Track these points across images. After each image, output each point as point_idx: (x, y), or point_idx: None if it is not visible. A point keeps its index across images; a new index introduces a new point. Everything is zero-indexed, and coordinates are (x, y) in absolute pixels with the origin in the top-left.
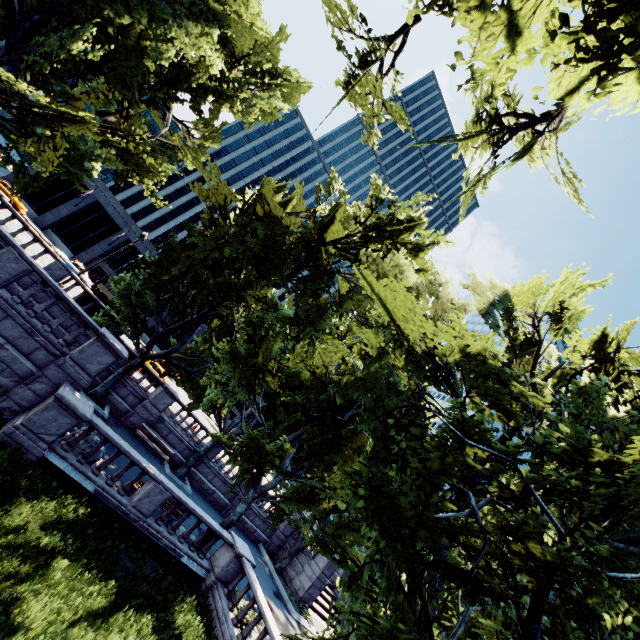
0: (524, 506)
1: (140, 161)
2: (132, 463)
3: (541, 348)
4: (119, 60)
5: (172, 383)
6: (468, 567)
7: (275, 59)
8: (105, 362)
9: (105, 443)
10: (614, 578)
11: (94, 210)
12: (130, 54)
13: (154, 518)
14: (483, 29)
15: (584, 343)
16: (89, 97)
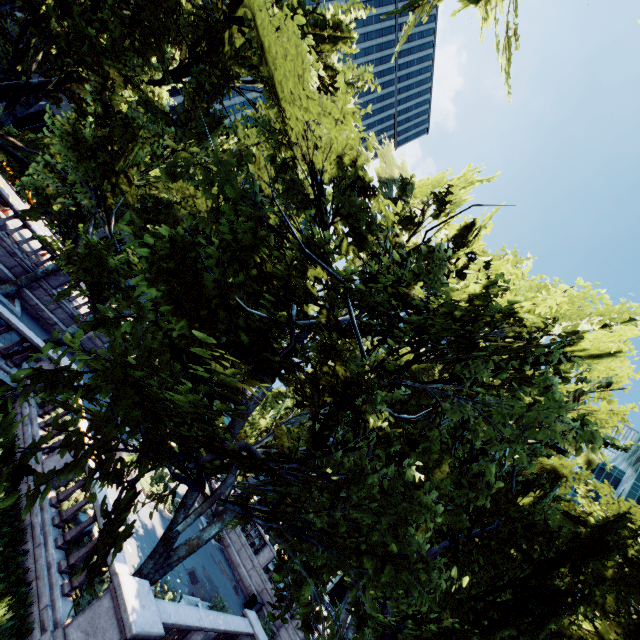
0: (343, 335)
1: None
2: None
3: (418, 228)
4: None
5: (22, 204)
6: (291, 402)
7: None
8: None
9: None
10: (398, 418)
11: None
12: None
13: None
14: None
15: (453, 231)
16: None
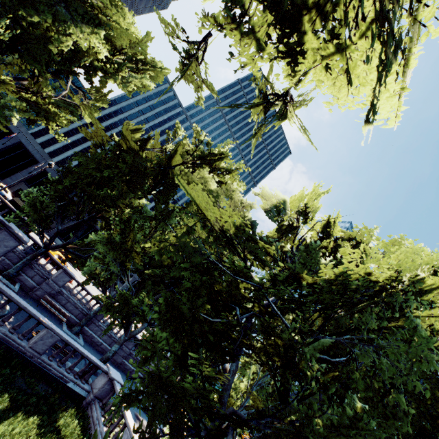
0: (272, 316)
1: (47, 112)
2: (30, 316)
3: (297, 230)
4: (30, 44)
5: (76, 272)
6: (257, 367)
7: (145, 52)
8: (10, 246)
9: (8, 302)
10: (335, 362)
11: (18, 148)
12: (38, 41)
13: (47, 356)
14: (240, 43)
15: (319, 226)
16: (7, 67)
